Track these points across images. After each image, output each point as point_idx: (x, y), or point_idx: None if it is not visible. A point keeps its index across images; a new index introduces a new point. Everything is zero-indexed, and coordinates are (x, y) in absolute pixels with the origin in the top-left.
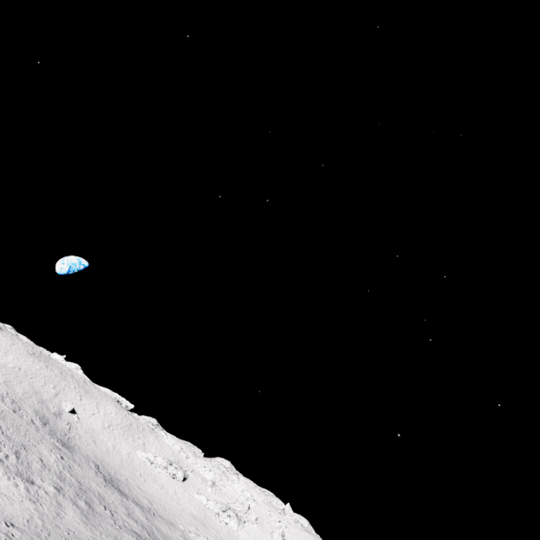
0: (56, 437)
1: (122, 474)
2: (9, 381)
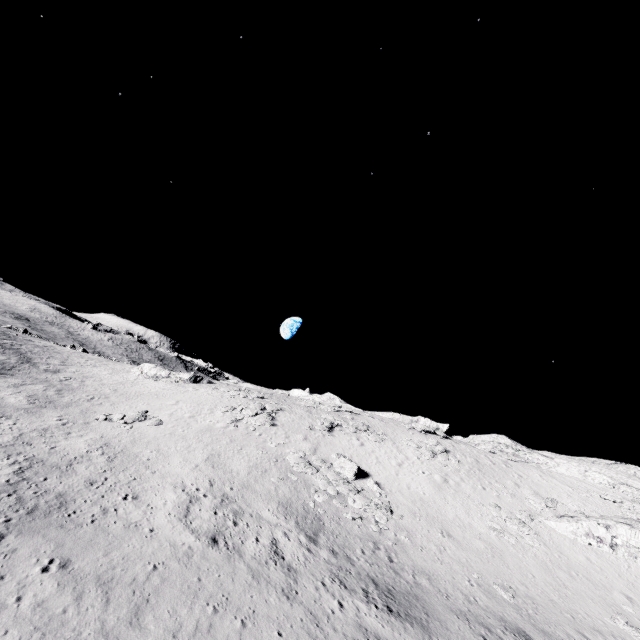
0: (357, 575)
1: (597, 627)
2: (217, 455)
